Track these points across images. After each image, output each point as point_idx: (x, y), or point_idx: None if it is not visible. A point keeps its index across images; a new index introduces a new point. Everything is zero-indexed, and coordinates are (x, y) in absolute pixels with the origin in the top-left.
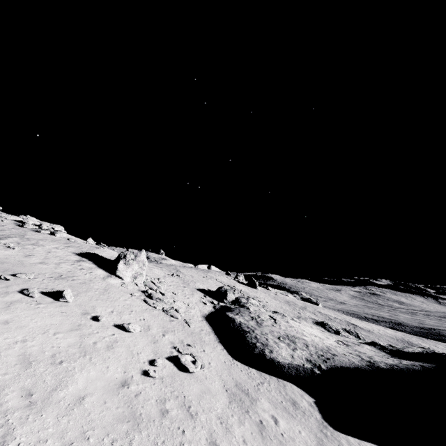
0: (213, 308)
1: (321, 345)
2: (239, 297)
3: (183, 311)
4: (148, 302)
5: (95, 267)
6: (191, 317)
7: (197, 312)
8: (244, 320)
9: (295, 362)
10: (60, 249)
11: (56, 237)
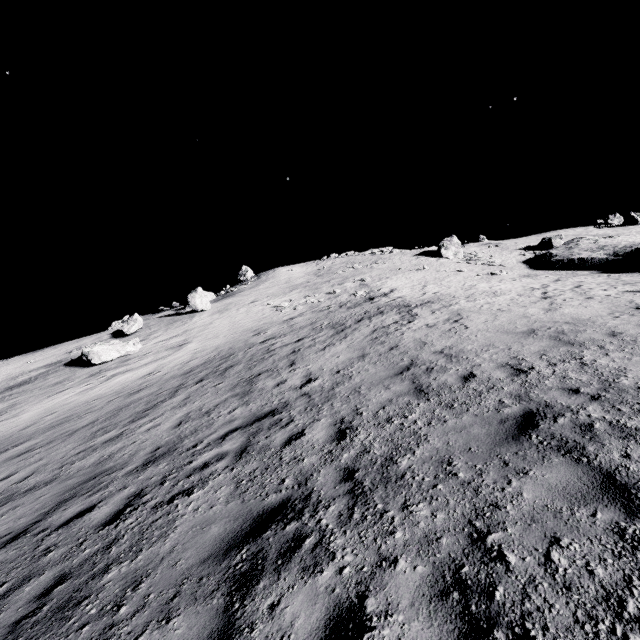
0: (533, 256)
1: (637, 242)
2: (570, 240)
3: (499, 262)
4: (469, 263)
5: (428, 258)
6: (507, 263)
7: (513, 261)
8: (556, 251)
9: (590, 258)
10: (402, 257)
11: (394, 253)
